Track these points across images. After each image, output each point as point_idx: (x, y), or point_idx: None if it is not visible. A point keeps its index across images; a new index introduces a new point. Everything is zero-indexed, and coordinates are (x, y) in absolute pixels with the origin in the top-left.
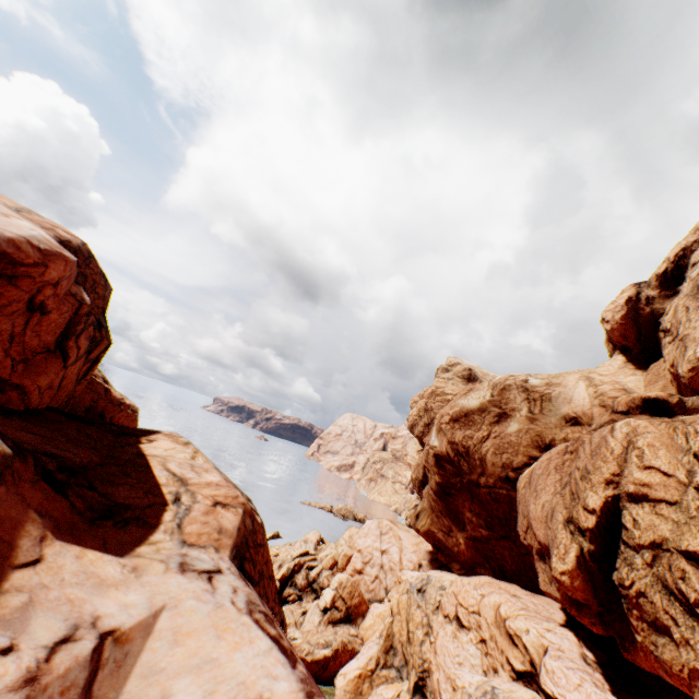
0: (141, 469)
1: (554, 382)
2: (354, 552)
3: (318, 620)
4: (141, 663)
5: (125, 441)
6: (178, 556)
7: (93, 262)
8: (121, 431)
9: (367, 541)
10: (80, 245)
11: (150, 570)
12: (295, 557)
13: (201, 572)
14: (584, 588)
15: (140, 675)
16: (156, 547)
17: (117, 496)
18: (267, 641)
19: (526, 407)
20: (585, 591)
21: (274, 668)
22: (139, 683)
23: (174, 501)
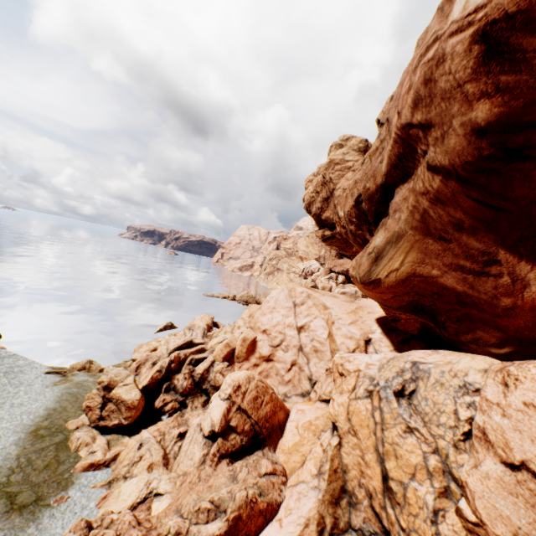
0: None
1: None
2: (257, 334)
3: (200, 456)
4: None
5: None
6: None
7: None
8: None
9: (275, 317)
10: None
11: None
12: (171, 351)
13: None
14: None
15: None
16: None
17: None
18: None
19: None
20: None
21: None
22: None
23: None
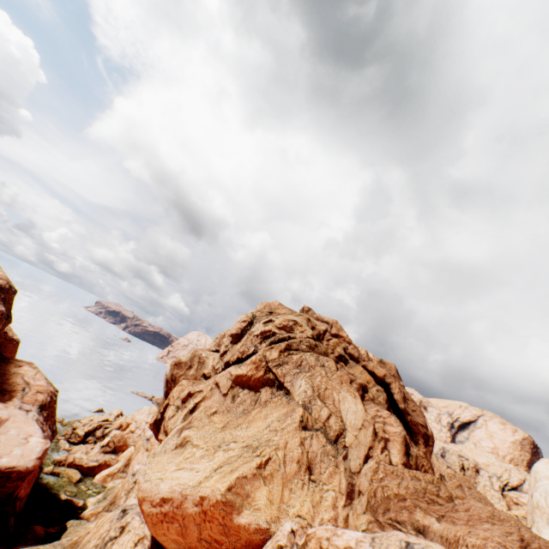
0: (14, 378)
1: (208, 357)
2: (133, 421)
3: (98, 451)
4: (5, 424)
5: (10, 367)
6: (20, 405)
7: (11, 290)
8: (10, 362)
9: (141, 416)
10: (6, 284)
11: (11, 407)
12: (100, 421)
13: (26, 410)
14: (154, 428)
15: (4, 426)
16: (14, 402)
17: (5, 387)
18: (39, 427)
19: (197, 365)
20: (154, 429)
21: (38, 431)
22: (4, 427)
23: (23, 390)
